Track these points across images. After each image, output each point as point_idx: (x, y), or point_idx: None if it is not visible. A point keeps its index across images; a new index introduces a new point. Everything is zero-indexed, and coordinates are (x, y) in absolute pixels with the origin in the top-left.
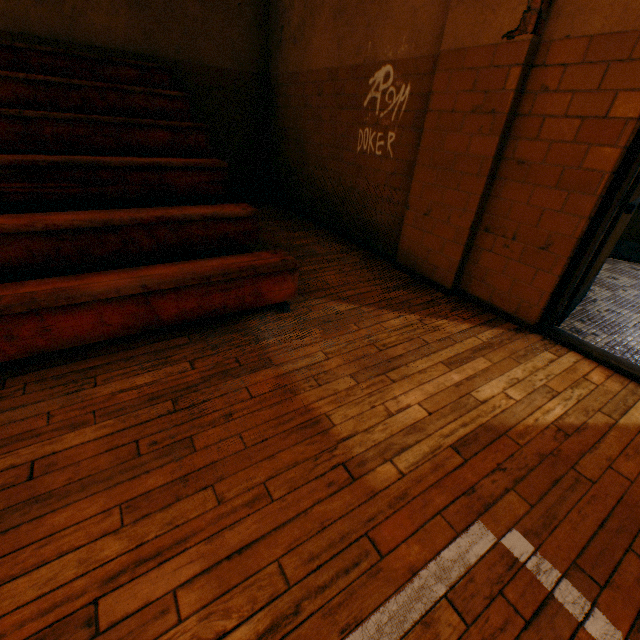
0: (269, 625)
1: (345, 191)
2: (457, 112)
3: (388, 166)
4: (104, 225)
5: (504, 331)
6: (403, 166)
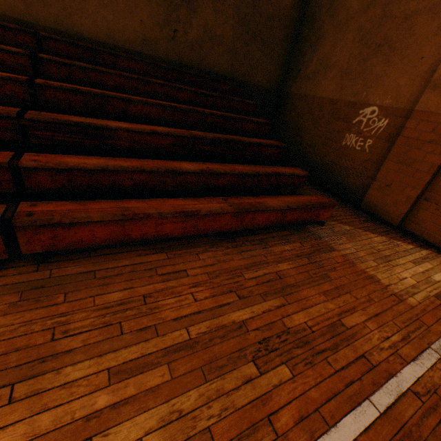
0: (401, 337)
1: (327, 163)
2: (419, 140)
3: (363, 156)
4: (256, 173)
5: (431, 252)
6: (374, 158)
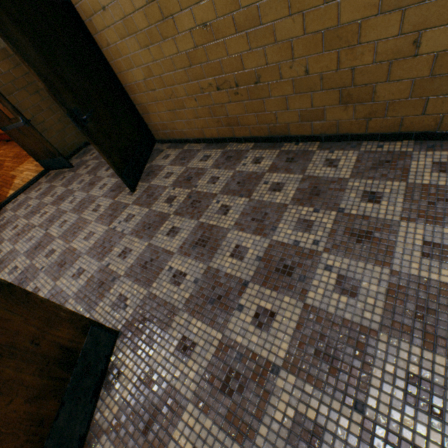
0: None
1: None
2: None
3: None
4: None
5: None
6: None
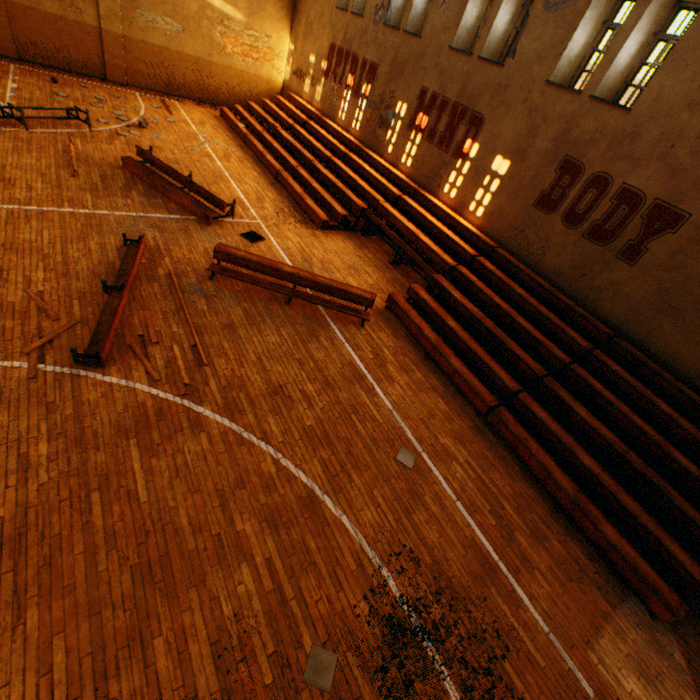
0: (546, 611)
1: None
2: None
3: None
4: (634, 515)
5: None
6: None
